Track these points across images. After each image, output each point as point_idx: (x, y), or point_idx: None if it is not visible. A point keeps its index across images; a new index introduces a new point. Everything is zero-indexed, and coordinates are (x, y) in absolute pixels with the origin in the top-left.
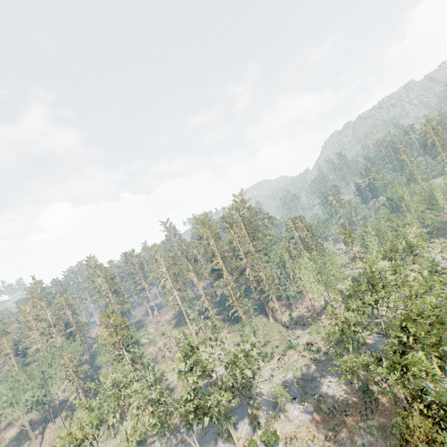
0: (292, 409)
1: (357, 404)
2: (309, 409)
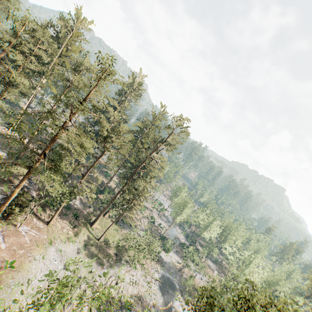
0: (178, 307)
1: (191, 288)
2: (183, 302)
